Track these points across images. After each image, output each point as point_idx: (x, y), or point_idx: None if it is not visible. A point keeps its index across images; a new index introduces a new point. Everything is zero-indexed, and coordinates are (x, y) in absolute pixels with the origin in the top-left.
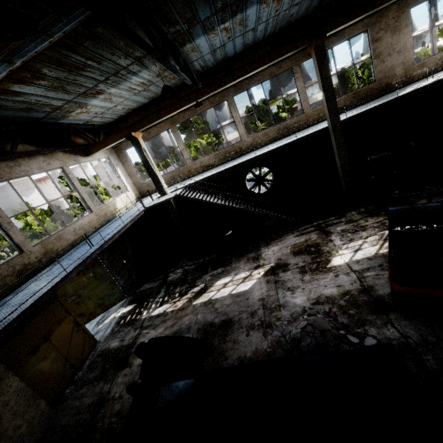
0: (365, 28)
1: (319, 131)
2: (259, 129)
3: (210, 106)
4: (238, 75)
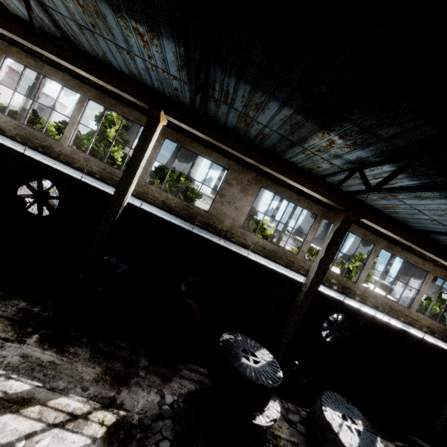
0: (228, 167)
1: (108, 195)
2: (88, 150)
3: (59, 81)
4: (66, 57)
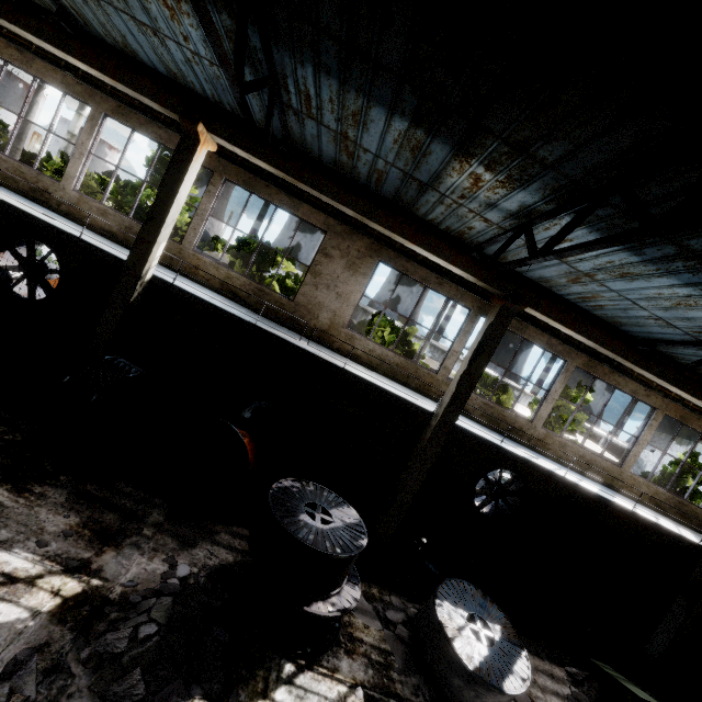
0: (326, 228)
1: (124, 263)
2: (104, 198)
3: (58, 85)
4: (49, 37)
